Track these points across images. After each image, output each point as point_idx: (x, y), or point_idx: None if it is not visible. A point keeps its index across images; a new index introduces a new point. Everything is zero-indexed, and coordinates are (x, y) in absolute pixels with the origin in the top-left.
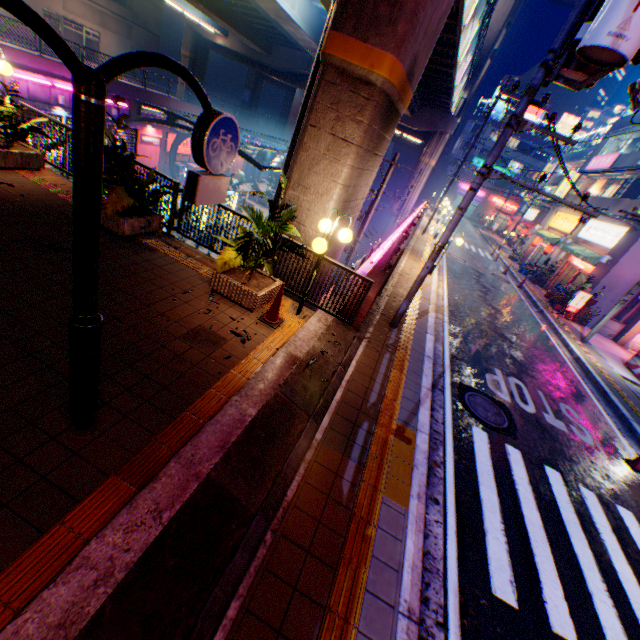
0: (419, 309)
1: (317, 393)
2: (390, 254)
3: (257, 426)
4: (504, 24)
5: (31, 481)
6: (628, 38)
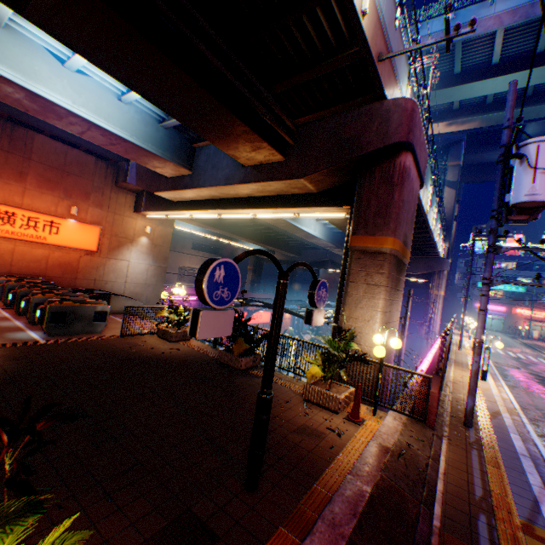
0: (488, 410)
1: (417, 480)
2: (435, 361)
3: (375, 501)
4: (454, 202)
5: (230, 522)
6: (539, 193)
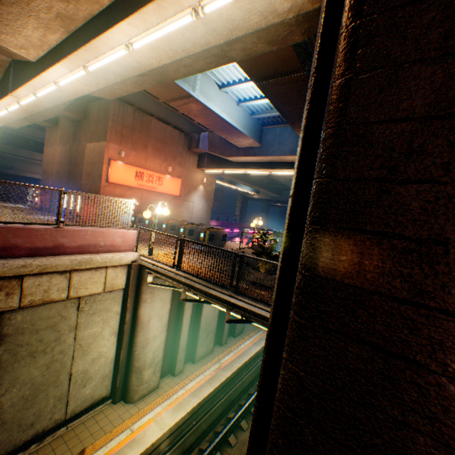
0: None
1: None
2: None
3: None
4: None
5: None
6: None
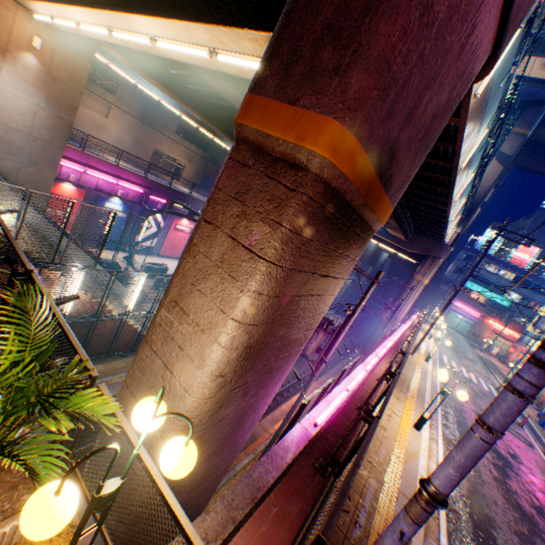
0: None
1: None
2: (351, 408)
3: None
4: (494, 182)
5: None
6: None
